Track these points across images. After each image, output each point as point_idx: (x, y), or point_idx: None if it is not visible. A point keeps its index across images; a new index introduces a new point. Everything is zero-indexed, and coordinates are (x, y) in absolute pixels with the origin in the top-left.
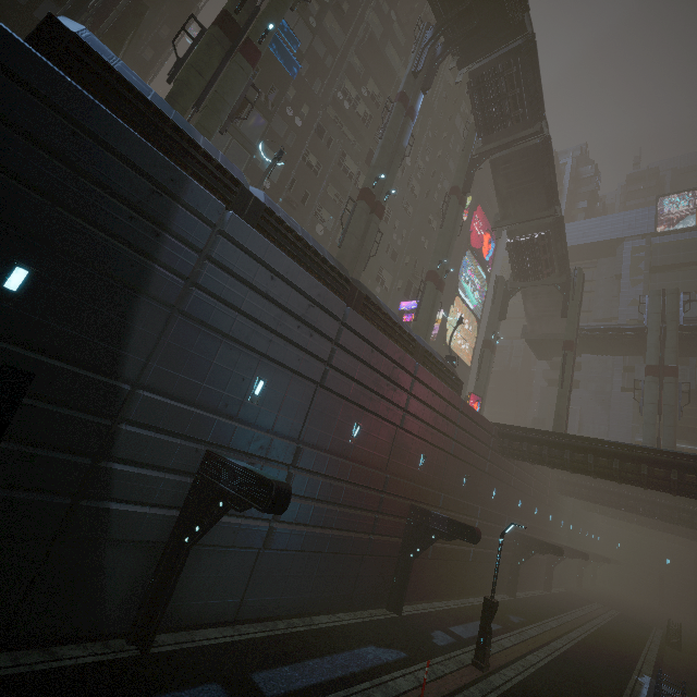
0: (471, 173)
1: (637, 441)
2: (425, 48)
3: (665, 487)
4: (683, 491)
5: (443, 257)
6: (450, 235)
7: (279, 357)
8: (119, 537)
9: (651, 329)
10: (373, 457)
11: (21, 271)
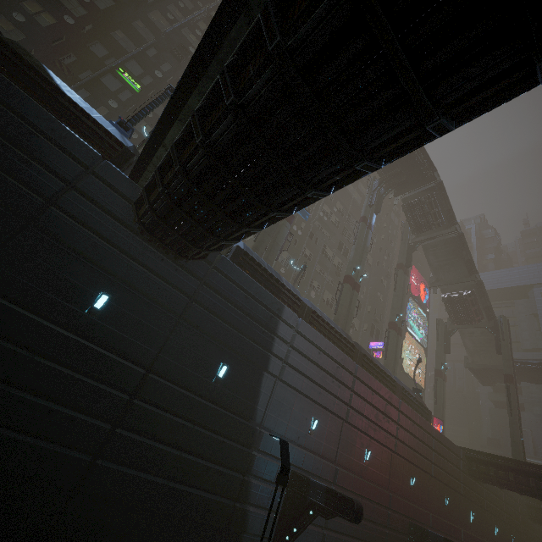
0: (409, 254)
1: None
2: (374, 191)
3: None
4: None
5: (399, 311)
6: (401, 295)
7: (324, 403)
8: (251, 531)
9: None
10: (379, 477)
11: (225, 367)
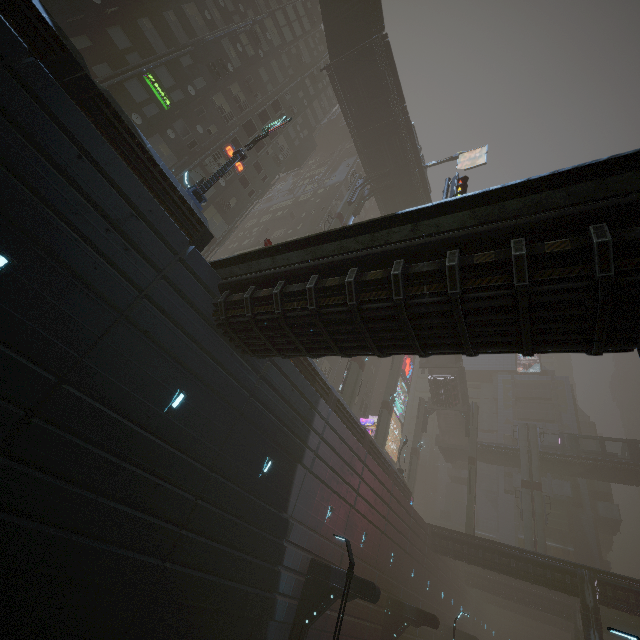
0: None
1: (519, 538)
2: None
3: (544, 583)
4: (555, 586)
5: (393, 391)
6: (396, 374)
7: (340, 491)
8: (277, 619)
9: (522, 452)
10: (370, 557)
11: (271, 462)
